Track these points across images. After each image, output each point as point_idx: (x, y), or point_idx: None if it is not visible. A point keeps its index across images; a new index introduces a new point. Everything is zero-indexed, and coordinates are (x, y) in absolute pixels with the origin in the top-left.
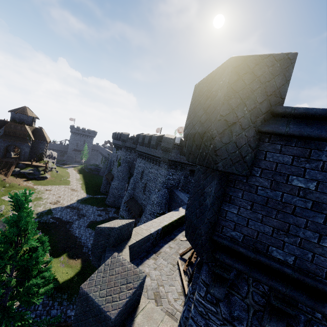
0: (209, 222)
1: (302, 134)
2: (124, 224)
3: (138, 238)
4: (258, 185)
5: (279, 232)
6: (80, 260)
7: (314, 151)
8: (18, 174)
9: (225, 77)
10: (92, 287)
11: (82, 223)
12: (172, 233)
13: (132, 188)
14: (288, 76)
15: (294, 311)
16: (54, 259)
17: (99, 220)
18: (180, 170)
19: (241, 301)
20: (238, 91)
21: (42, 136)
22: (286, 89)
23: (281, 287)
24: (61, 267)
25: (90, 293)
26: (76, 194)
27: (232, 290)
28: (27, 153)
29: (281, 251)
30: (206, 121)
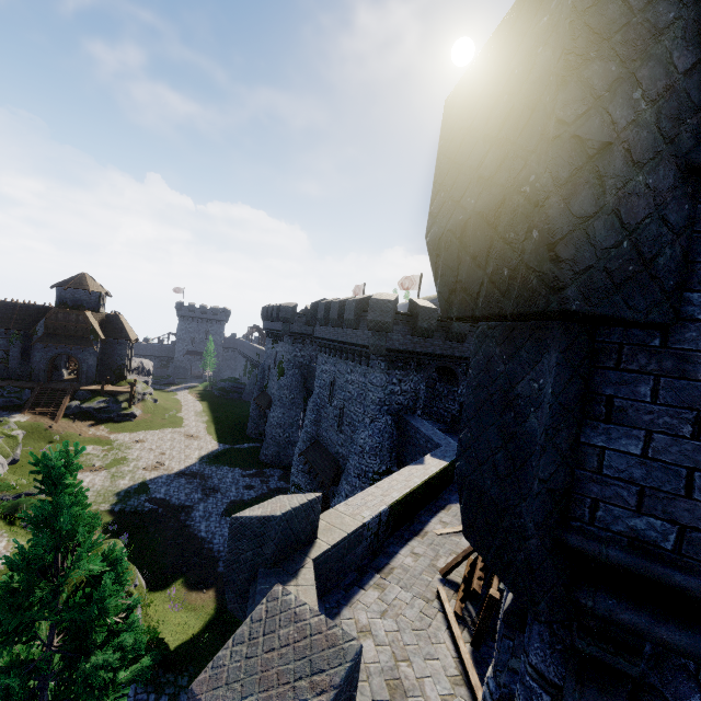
0: (546, 489)
1: None
2: (297, 505)
3: (333, 538)
4: None
5: None
6: (213, 593)
7: None
8: (78, 413)
9: None
10: (220, 689)
11: (213, 506)
12: (416, 517)
13: (312, 422)
14: None
15: None
16: (157, 594)
17: (248, 499)
18: (416, 370)
19: None
20: (610, 36)
21: (119, 329)
22: None
23: None
24: (173, 612)
25: None
26: (197, 446)
27: None
28: (93, 368)
29: None
30: (501, 164)
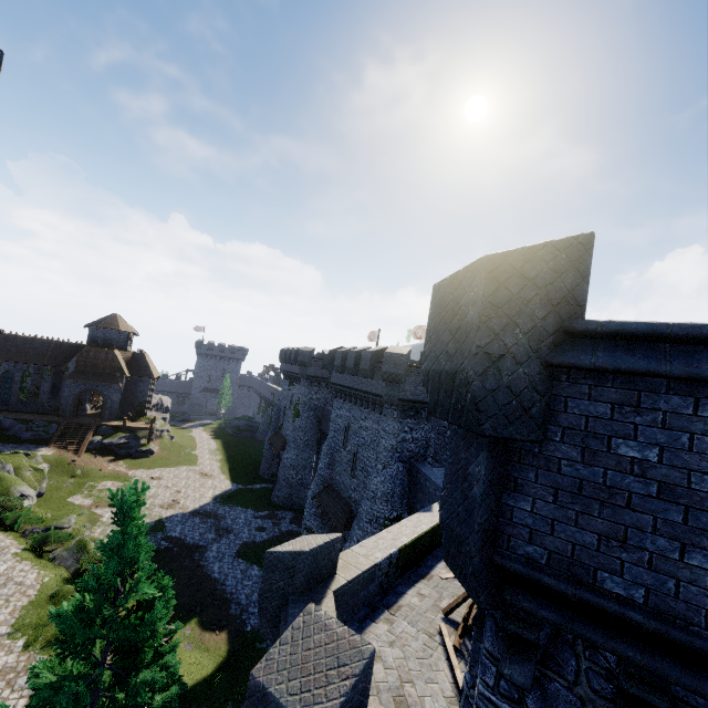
0: (482, 529)
1: (619, 367)
2: (322, 543)
3: (350, 574)
4: (560, 458)
5: (610, 542)
6: (225, 635)
7: (646, 394)
8: (99, 448)
9: (477, 287)
10: (273, 674)
11: (226, 547)
12: (423, 562)
13: (326, 465)
14: (585, 270)
15: (665, 701)
16: None
17: (260, 541)
18: (427, 419)
19: (569, 692)
20: (502, 306)
21: (144, 367)
22: (584, 290)
23: (633, 652)
24: (187, 652)
25: (270, 685)
26: (211, 485)
27: (548, 670)
28: (117, 404)
29: (620, 578)
30: (455, 353)
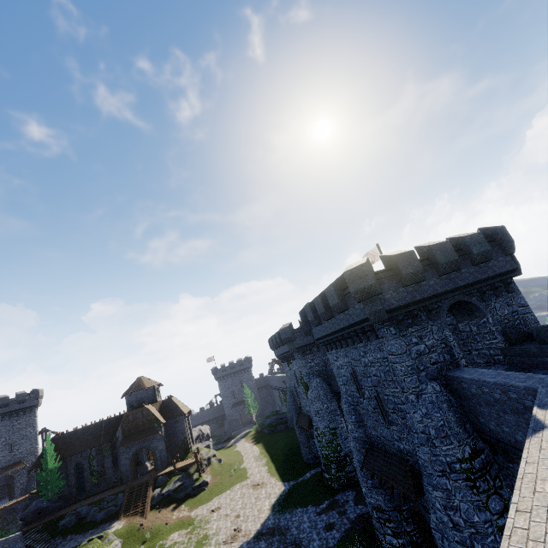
0: None
1: None
2: None
3: None
4: None
5: None
6: None
7: None
8: (161, 500)
9: None
10: None
11: None
12: None
13: (355, 424)
14: None
15: None
16: None
17: (334, 544)
18: (429, 319)
19: None
20: None
21: (174, 409)
22: None
23: None
24: None
25: None
26: (265, 494)
27: None
28: (164, 451)
29: None
30: None
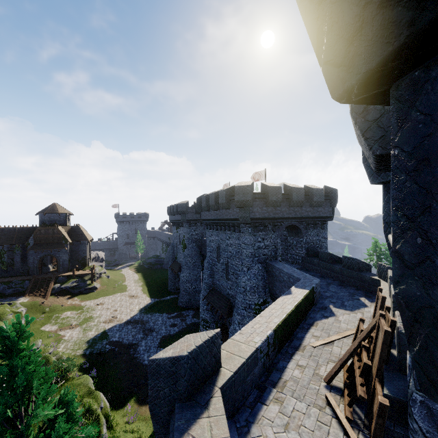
0: None
1: None
2: (201, 343)
3: (234, 365)
4: None
5: None
6: None
7: None
8: (59, 291)
9: None
10: None
11: (151, 342)
12: (293, 335)
13: (208, 276)
14: None
15: None
16: (118, 411)
17: (174, 333)
18: (273, 230)
19: None
20: None
21: (80, 235)
22: None
23: None
24: (130, 423)
25: None
26: (137, 302)
27: None
28: (67, 261)
29: None
30: None
